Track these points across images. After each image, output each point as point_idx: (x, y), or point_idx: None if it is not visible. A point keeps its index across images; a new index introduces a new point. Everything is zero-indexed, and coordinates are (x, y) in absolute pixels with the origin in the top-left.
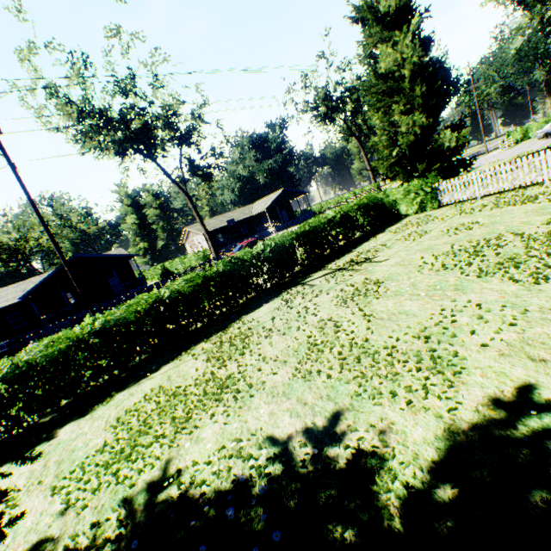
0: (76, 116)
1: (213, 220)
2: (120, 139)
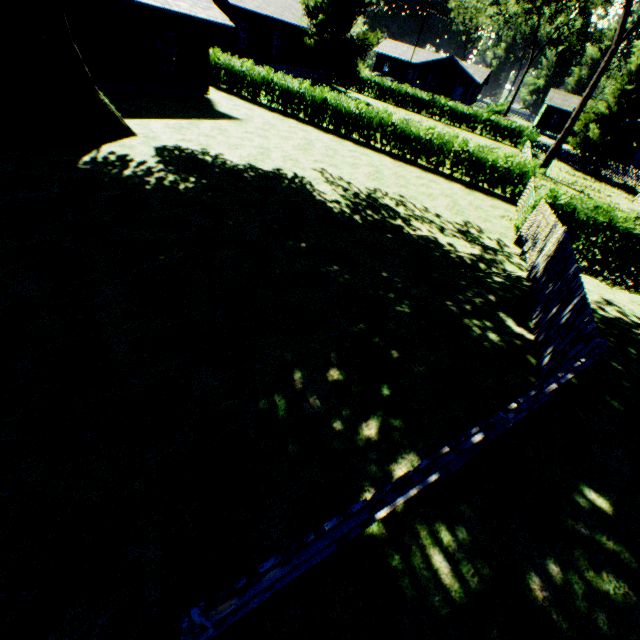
0: None
1: (576, 101)
2: None
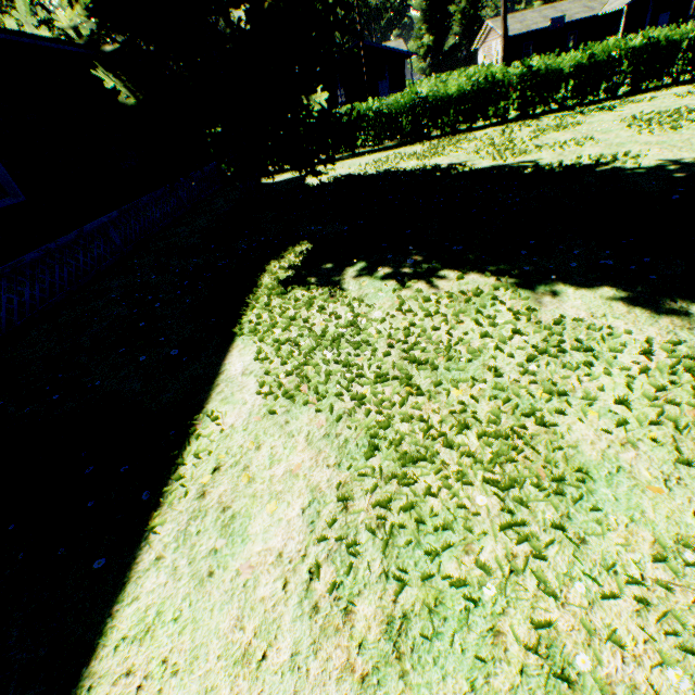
0: None
1: (533, 14)
2: None
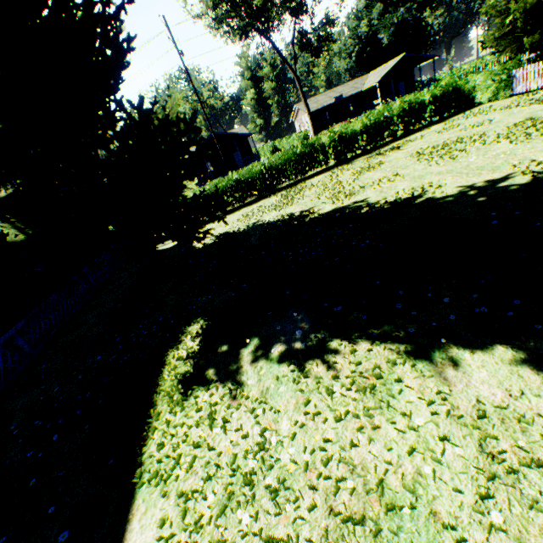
0: (211, 5)
1: (322, 97)
2: (244, 26)
